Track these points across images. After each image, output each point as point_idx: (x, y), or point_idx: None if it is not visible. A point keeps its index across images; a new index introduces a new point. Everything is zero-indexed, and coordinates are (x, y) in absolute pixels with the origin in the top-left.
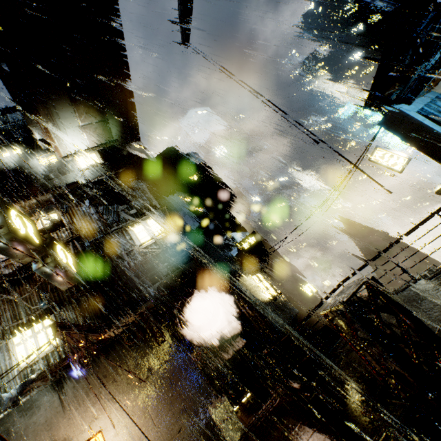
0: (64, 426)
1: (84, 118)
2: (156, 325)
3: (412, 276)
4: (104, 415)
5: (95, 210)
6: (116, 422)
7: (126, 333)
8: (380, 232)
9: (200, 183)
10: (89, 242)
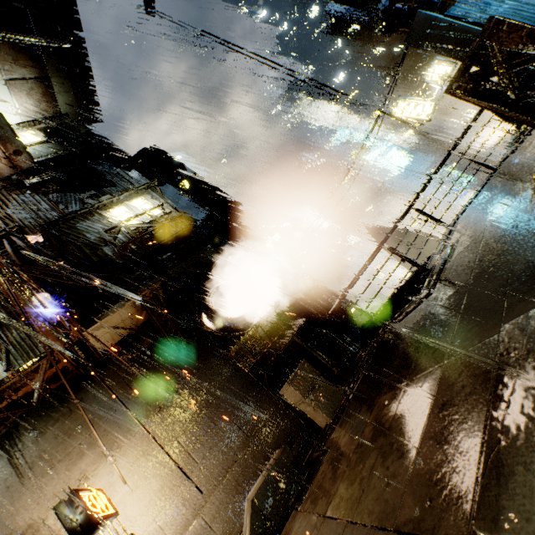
0: (25, 505)
1: (9, 68)
2: (170, 319)
3: (490, 167)
4: (102, 468)
5: (43, 198)
6: (127, 473)
7: (122, 343)
8: (409, 231)
9: (194, 194)
10: (40, 227)
